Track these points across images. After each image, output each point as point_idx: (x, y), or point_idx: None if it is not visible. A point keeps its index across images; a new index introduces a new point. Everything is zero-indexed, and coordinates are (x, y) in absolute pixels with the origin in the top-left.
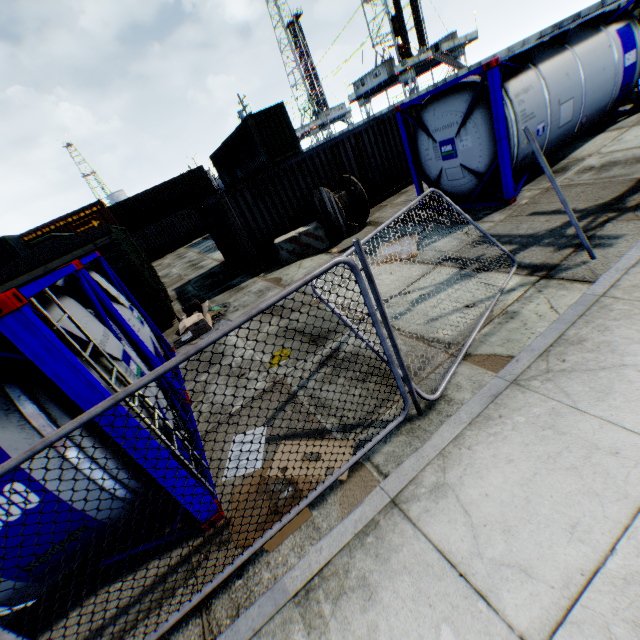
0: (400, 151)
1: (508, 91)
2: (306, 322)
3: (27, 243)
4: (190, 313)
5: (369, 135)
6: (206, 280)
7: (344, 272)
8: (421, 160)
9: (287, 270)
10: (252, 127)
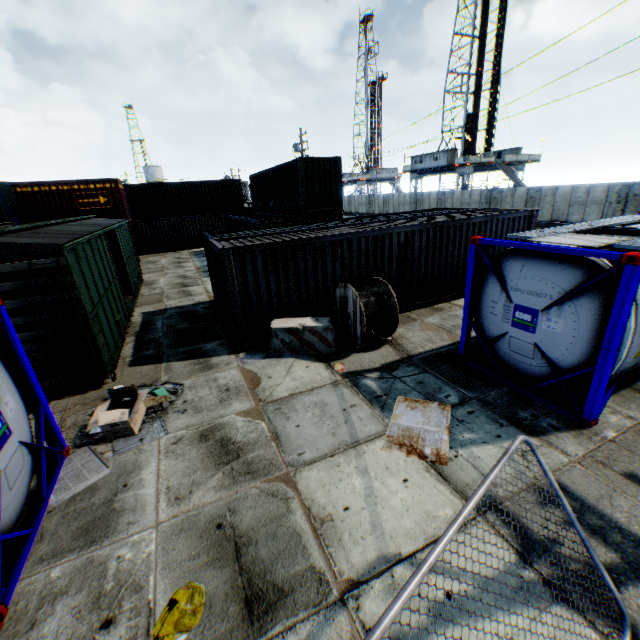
0: (449, 263)
1: (636, 290)
2: (256, 525)
3: (18, 194)
4: (119, 397)
5: (422, 237)
6: (182, 321)
7: (340, 426)
8: (481, 306)
9: (272, 367)
10: (300, 170)
